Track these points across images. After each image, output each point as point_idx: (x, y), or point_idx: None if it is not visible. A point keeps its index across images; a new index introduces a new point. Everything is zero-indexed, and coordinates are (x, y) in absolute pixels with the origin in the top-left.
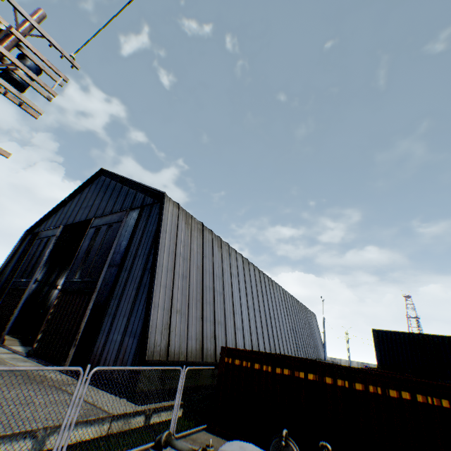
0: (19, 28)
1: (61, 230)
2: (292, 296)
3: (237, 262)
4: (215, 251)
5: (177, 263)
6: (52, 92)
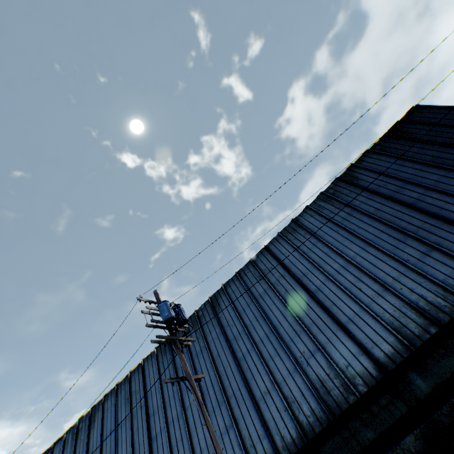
0: None
1: None
2: None
3: None
4: None
5: None
6: None
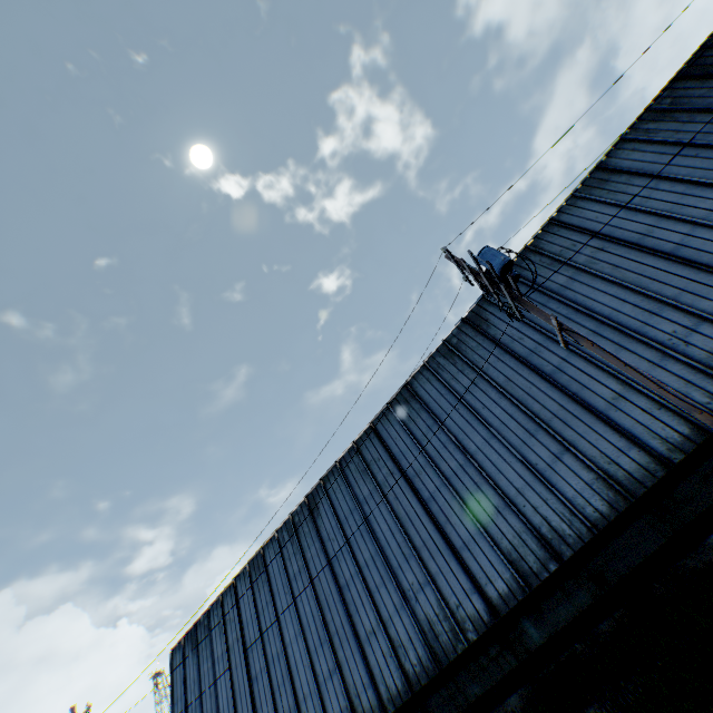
0: None
1: None
2: None
3: None
4: None
5: None
6: None
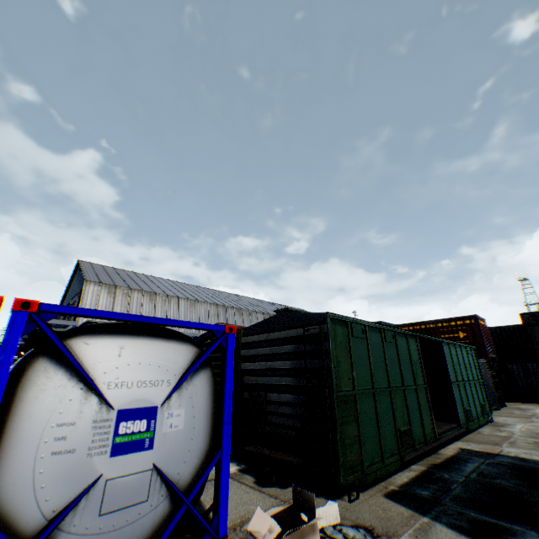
0: None
1: None
2: None
3: (178, 306)
4: (147, 304)
5: None
6: None
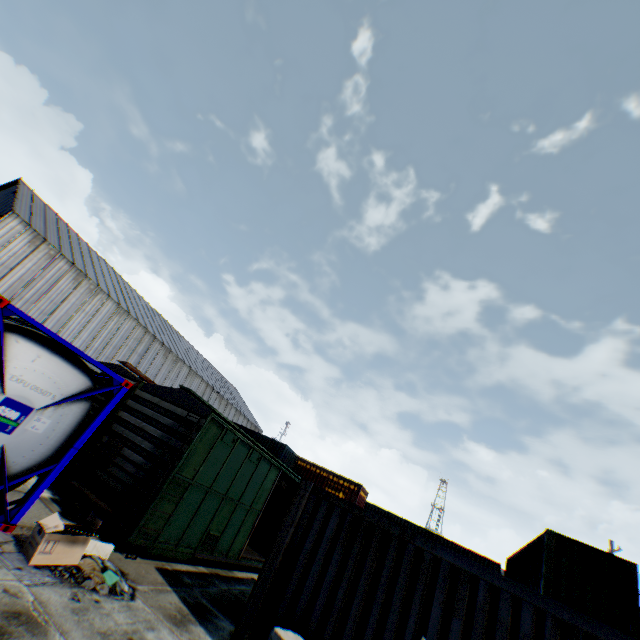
0: None
1: None
2: (211, 387)
3: (102, 305)
4: (68, 281)
5: None
6: None
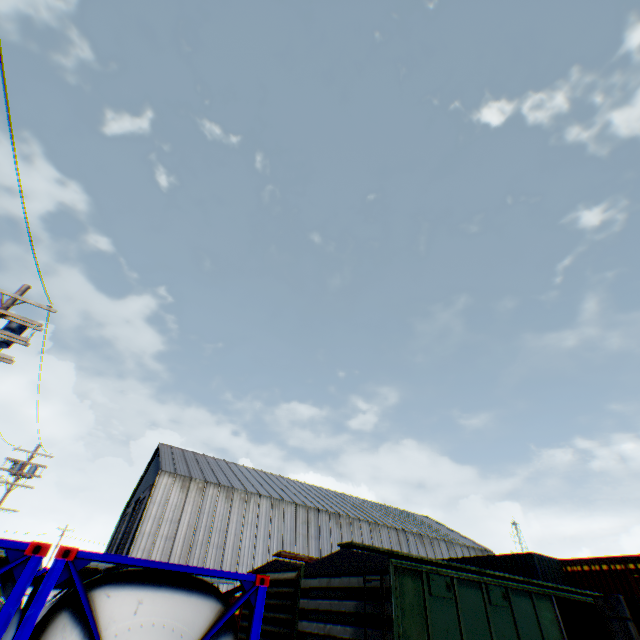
0: (30, 459)
1: (133, 505)
2: (401, 529)
3: (258, 507)
4: (222, 503)
5: (162, 527)
6: (40, 476)
